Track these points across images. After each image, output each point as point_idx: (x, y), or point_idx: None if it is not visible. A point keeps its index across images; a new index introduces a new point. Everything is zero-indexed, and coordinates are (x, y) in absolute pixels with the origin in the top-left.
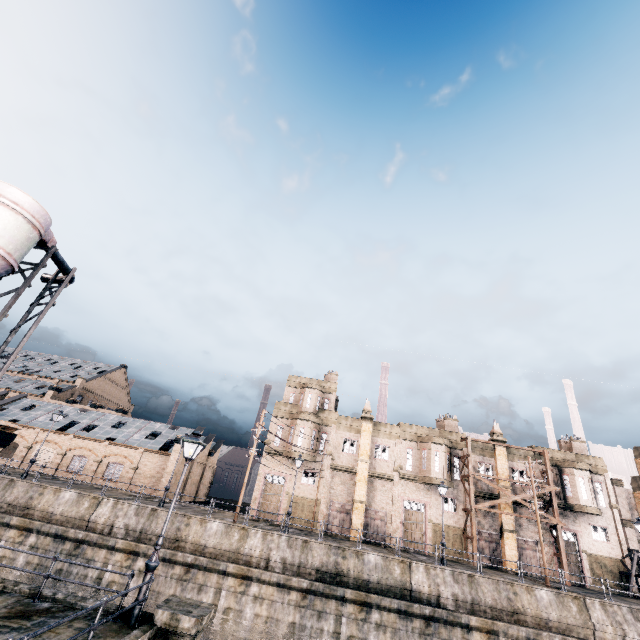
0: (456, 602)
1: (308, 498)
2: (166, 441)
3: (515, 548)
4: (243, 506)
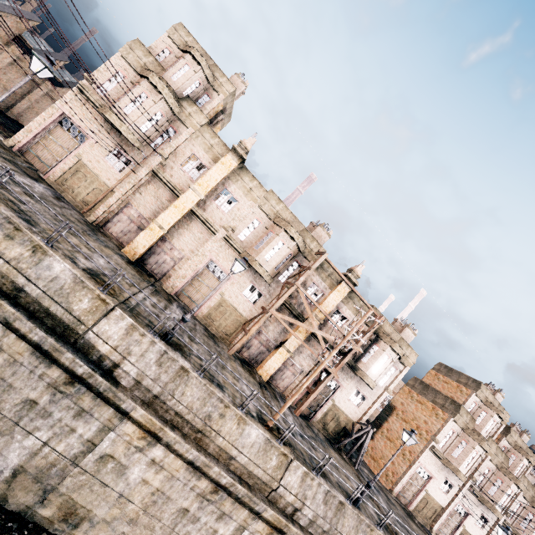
0: (137, 383)
1: (102, 180)
2: None
3: (280, 364)
4: None
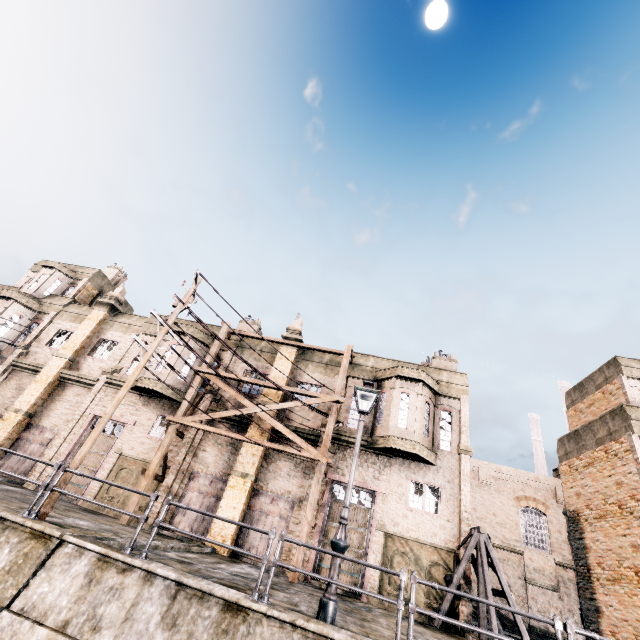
0: None
1: None
2: None
3: (239, 506)
4: None
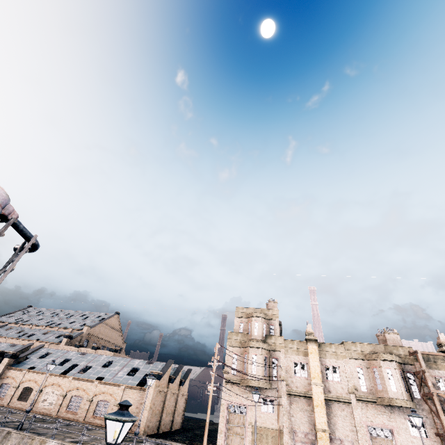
0: None
1: (270, 428)
2: (144, 375)
3: None
4: (214, 429)
